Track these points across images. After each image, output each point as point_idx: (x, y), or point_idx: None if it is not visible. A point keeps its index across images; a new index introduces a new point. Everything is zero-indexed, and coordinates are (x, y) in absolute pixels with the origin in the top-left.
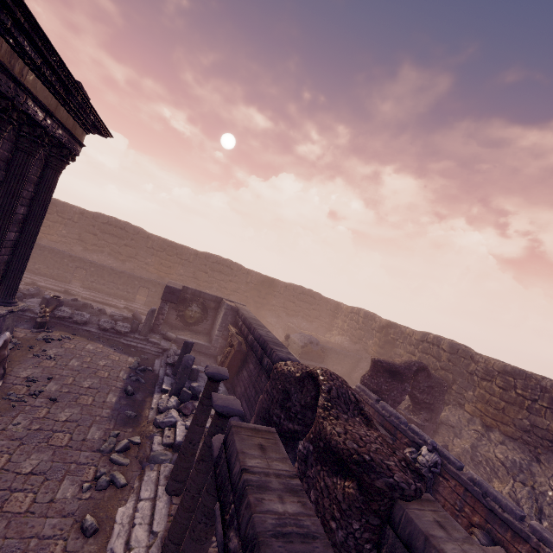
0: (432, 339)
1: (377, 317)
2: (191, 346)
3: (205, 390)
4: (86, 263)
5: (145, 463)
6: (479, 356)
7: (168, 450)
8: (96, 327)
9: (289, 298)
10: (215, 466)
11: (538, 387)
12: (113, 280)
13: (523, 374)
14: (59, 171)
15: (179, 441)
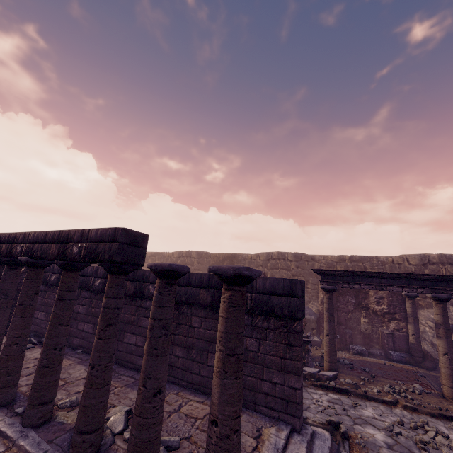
0: None
1: None
2: None
3: None
4: None
5: None
6: None
7: None
8: None
9: None
10: None
11: (163, 256)
12: None
13: (157, 253)
14: None
15: None
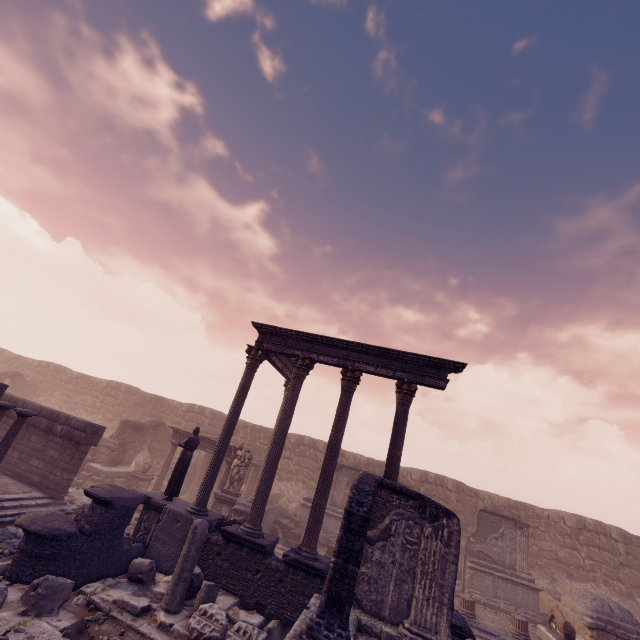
0: (45, 364)
1: (7, 352)
2: None
3: None
4: None
5: None
6: (70, 371)
7: None
8: None
9: None
10: None
11: (90, 381)
12: None
13: (86, 377)
14: None
15: None
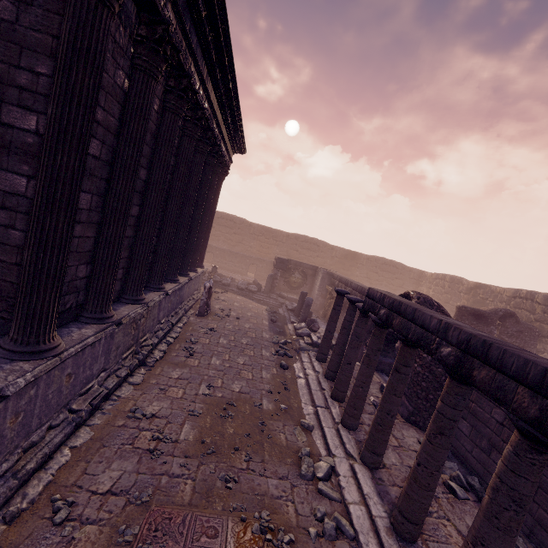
0: (525, 294)
1: (464, 280)
2: (306, 295)
3: (335, 301)
4: (213, 248)
5: (298, 350)
6: None
7: (309, 346)
8: (235, 288)
9: (371, 269)
10: (363, 307)
11: None
12: (231, 260)
13: None
14: (222, 182)
15: (315, 341)
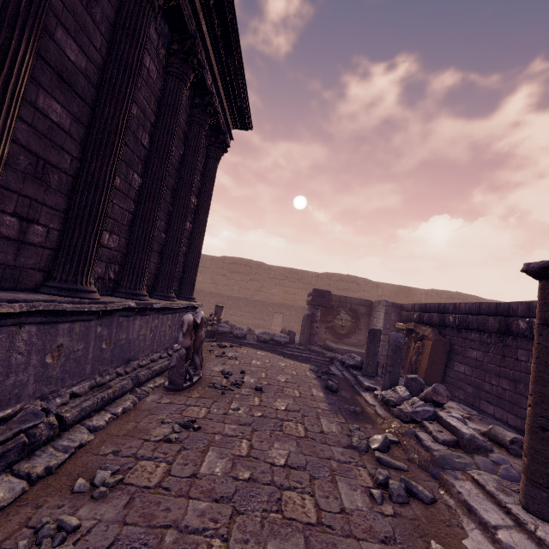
0: None
1: None
2: (379, 333)
3: (548, 300)
4: (224, 298)
5: (435, 468)
6: None
7: (454, 451)
8: (254, 342)
9: None
10: None
11: None
12: (249, 310)
13: None
14: (217, 160)
15: (470, 435)
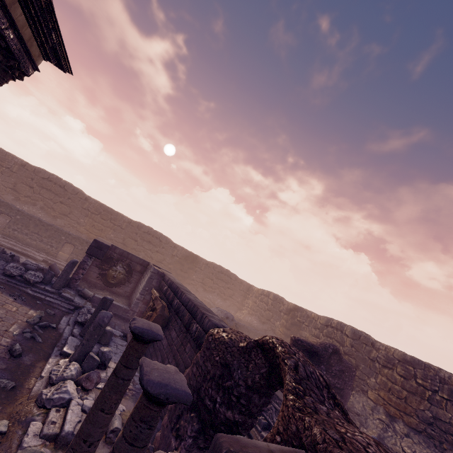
0: (336, 324)
1: (284, 300)
2: (110, 303)
3: (125, 354)
4: (13, 210)
5: None
6: (380, 343)
7: (46, 446)
8: (0, 272)
9: (208, 275)
10: None
11: (437, 378)
12: (38, 231)
13: (422, 364)
14: None
15: (67, 432)
